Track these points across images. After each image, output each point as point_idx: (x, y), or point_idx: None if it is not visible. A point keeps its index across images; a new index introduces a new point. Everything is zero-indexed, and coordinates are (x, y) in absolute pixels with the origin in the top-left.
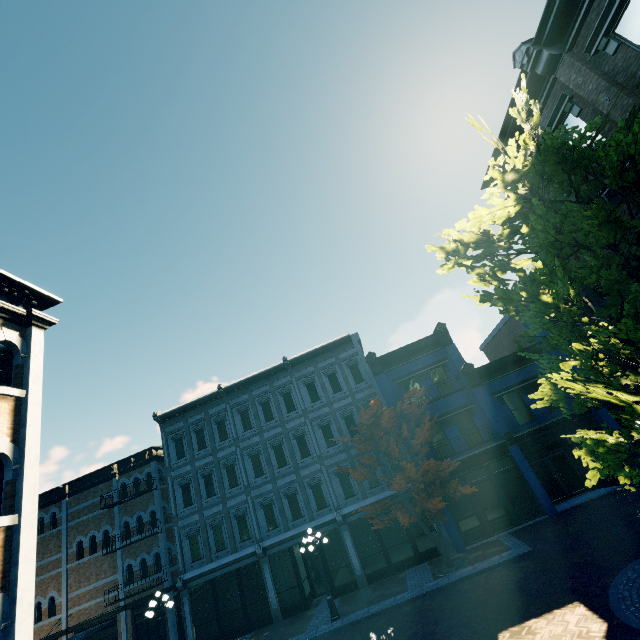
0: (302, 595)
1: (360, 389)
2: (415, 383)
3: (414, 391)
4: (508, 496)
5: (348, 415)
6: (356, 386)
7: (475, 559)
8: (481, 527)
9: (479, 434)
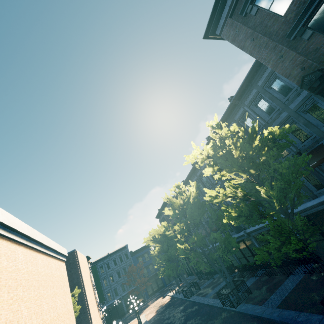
0: (111, 320)
1: (128, 261)
2: (141, 258)
3: (141, 261)
4: (158, 284)
5: (124, 268)
6: (127, 260)
7: (150, 299)
8: (153, 292)
9: (154, 270)
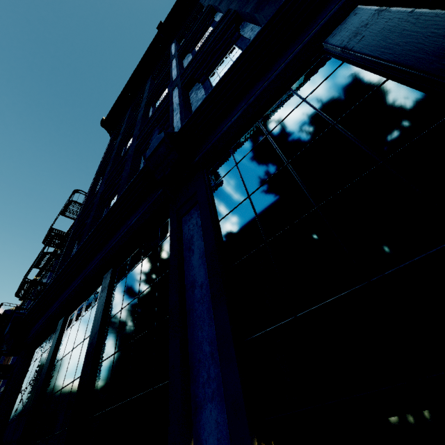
0: None
1: None
2: None
3: None
4: None
5: None
6: None
7: None
8: None
9: None
